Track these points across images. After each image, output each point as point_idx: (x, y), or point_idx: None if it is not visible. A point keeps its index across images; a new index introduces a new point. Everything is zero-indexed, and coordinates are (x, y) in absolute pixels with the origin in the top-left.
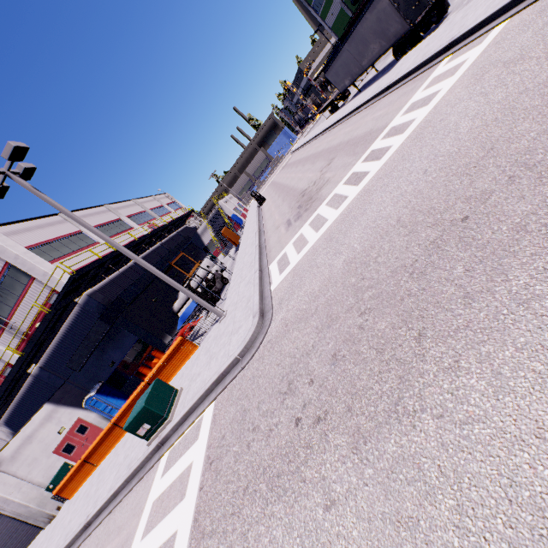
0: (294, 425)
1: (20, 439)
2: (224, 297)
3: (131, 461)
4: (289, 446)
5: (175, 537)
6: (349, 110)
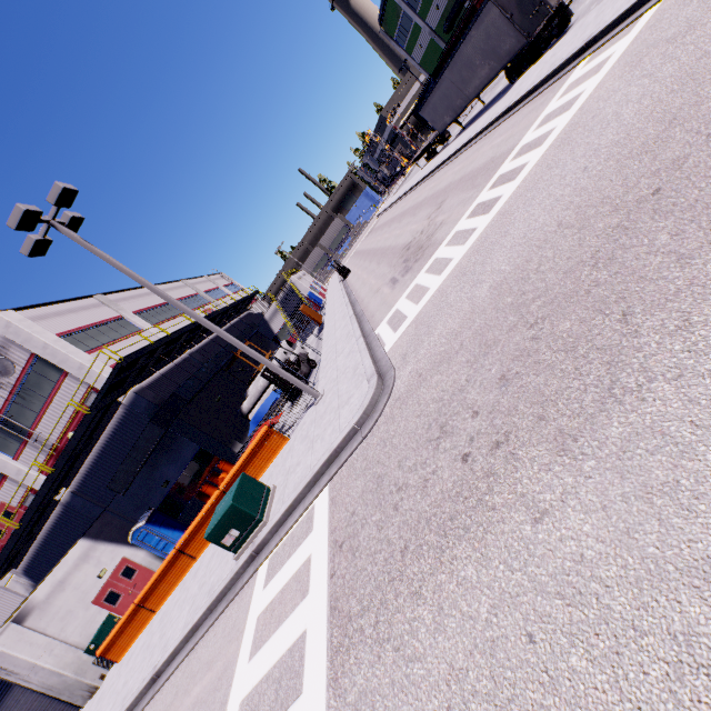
0: (461, 463)
1: (49, 585)
2: (314, 381)
3: (212, 586)
4: (460, 485)
5: (304, 637)
6: (456, 148)
